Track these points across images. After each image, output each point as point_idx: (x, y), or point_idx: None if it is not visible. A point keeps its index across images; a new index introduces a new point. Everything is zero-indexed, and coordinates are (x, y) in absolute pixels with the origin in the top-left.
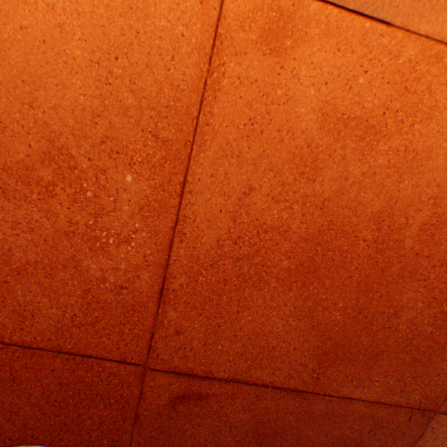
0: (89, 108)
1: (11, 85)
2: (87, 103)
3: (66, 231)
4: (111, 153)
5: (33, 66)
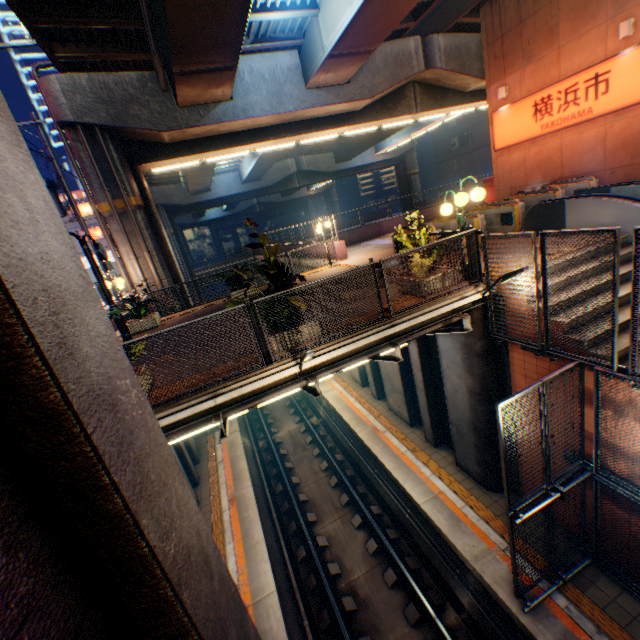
0: (592, 143)
1: (585, 145)
2: (592, 143)
3: (591, 157)
4: (595, 146)
5: (587, 142)
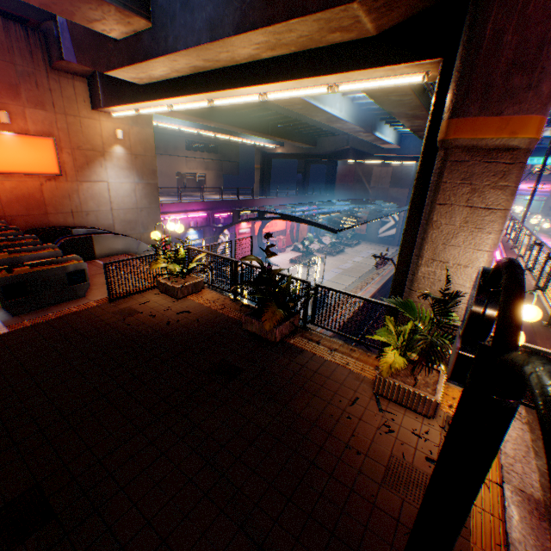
0: None
1: None
2: None
3: None
4: None
5: None
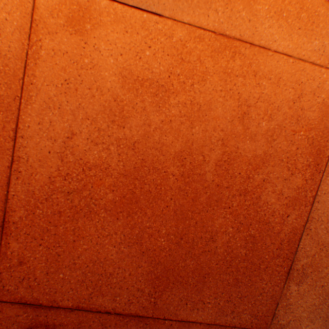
0: None
1: None
2: None
3: None
4: None
5: None
